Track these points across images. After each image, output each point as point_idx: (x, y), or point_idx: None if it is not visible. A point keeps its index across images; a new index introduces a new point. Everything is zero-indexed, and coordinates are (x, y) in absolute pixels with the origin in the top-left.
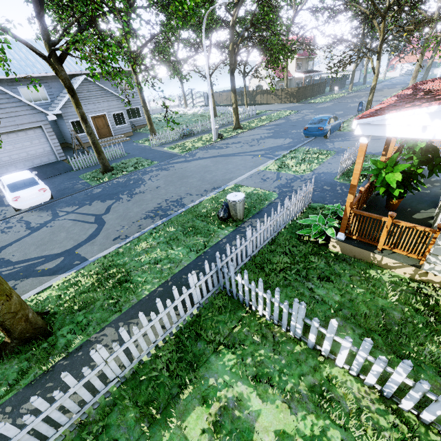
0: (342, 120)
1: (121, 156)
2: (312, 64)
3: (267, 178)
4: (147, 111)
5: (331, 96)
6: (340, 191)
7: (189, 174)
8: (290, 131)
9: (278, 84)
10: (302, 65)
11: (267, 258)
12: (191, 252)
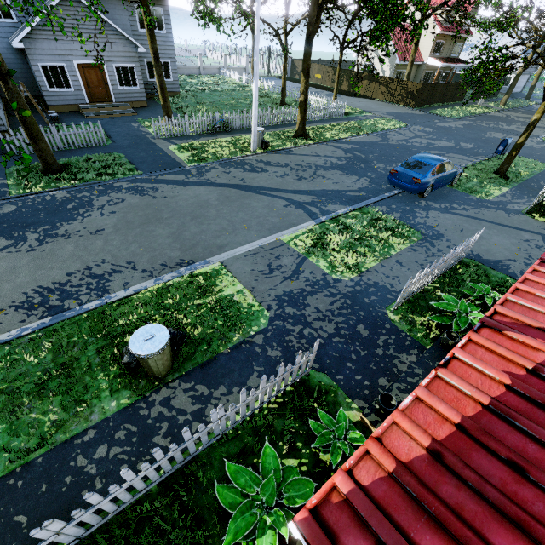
0: (461, 170)
1: (100, 143)
2: (460, 48)
3: (277, 267)
4: (159, 75)
5: (469, 108)
6: (380, 352)
7: (166, 215)
8: (374, 164)
9: (397, 69)
10: (444, 46)
11: (123, 542)
12: (6, 453)
